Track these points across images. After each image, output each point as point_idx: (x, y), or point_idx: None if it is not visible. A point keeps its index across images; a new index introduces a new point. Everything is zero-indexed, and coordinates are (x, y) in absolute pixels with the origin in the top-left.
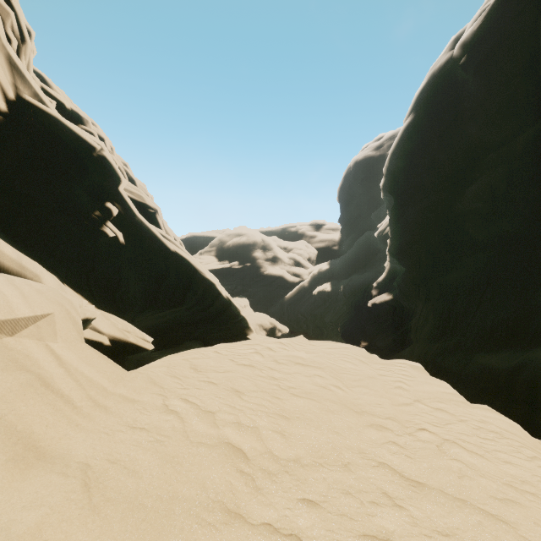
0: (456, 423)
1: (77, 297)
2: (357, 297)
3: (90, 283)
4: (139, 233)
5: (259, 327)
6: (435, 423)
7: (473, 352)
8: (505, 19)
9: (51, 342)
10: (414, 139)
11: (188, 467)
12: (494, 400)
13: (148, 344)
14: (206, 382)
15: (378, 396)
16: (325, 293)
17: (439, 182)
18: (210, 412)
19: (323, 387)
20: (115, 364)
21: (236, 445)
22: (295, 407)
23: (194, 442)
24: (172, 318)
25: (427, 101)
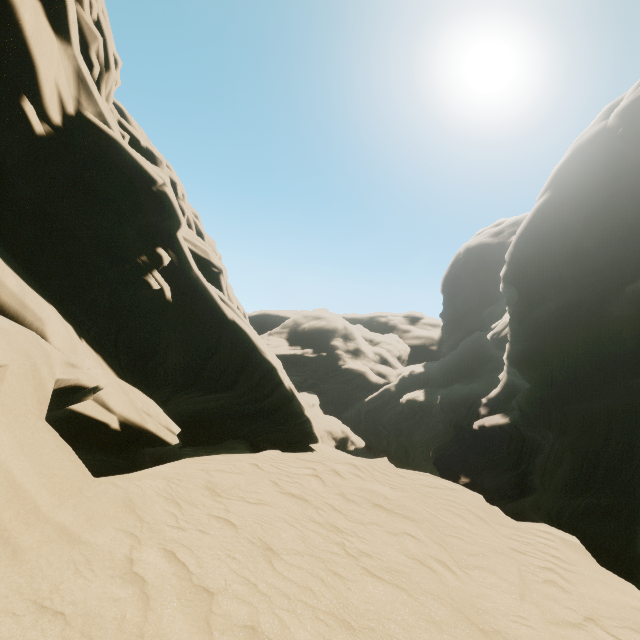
0: None
1: (94, 358)
2: (459, 413)
3: (119, 344)
4: (192, 291)
5: (327, 434)
6: None
7: (639, 523)
8: None
9: None
10: (550, 220)
11: None
12: None
13: (171, 436)
14: (220, 520)
15: (517, 598)
16: (415, 403)
17: (583, 276)
18: (206, 590)
19: (419, 561)
20: (79, 464)
21: None
22: (368, 603)
23: None
24: (216, 405)
25: (570, 176)
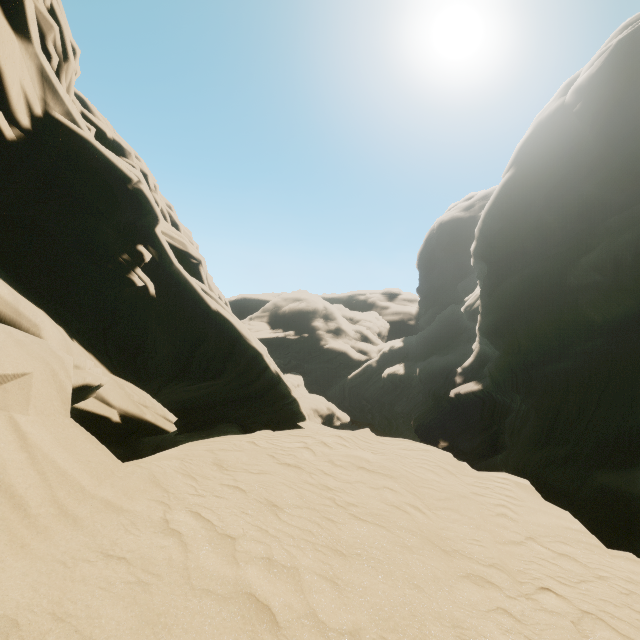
0: (592, 580)
1: (87, 357)
2: (437, 384)
3: (108, 342)
4: (174, 285)
5: (313, 412)
6: (562, 579)
7: (591, 467)
8: (631, 60)
9: (19, 414)
10: (515, 196)
11: (180, 637)
12: (623, 537)
13: (169, 424)
14: (231, 487)
15: (474, 527)
16: (396, 377)
17: (545, 248)
18: (229, 536)
19: (396, 507)
20: (106, 452)
21: (261, 598)
22: (355, 537)
23: (197, 588)
24: (206, 393)
25: (532, 153)
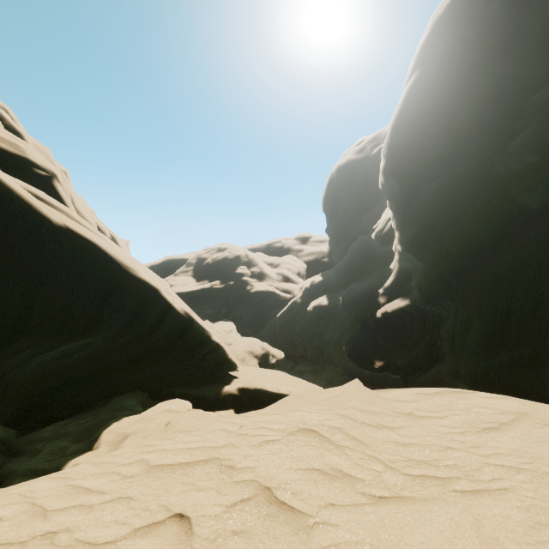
0: None
1: None
2: (361, 307)
3: None
4: None
5: (248, 355)
6: None
7: None
8: None
9: None
10: (422, 100)
11: None
12: None
13: None
14: None
15: None
16: (321, 308)
17: (459, 149)
18: None
19: None
20: None
21: None
22: None
23: None
24: (84, 357)
25: (436, 48)
